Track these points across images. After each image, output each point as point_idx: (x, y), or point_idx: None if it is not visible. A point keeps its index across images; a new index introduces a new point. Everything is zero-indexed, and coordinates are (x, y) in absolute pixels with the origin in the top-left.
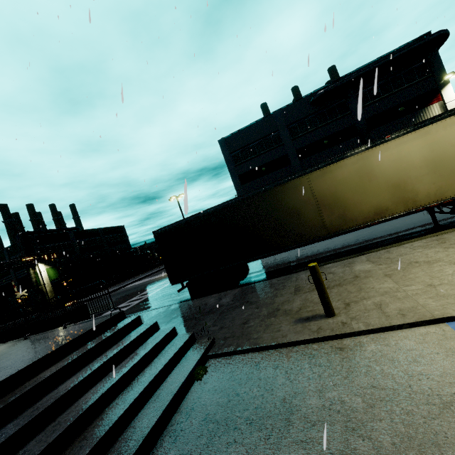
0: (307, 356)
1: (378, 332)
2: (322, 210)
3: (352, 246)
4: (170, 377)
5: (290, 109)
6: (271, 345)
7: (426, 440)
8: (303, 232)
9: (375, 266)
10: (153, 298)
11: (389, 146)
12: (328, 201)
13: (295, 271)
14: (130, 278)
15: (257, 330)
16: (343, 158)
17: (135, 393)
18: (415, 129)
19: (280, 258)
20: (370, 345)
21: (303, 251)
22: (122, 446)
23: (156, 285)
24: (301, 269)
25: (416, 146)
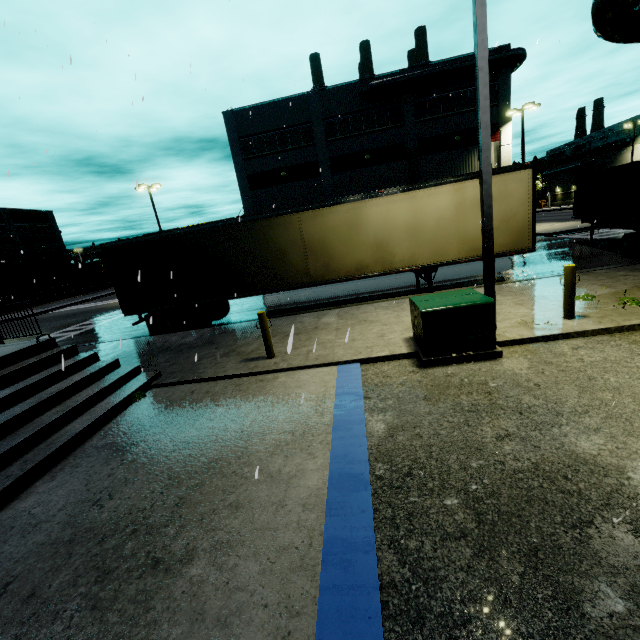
0: (235, 385)
1: (294, 370)
2: (308, 255)
3: (344, 297)
4: (107, 400)
5: (332, 94)
6: (211, 377)
7: (268, 421)
8: (287, 276)
9: (336, 321)
10: (99, 330)
11: (380, 202)
12: (315, 247)
13: (273, 316)
14: (63, 298)
15: (206, 366)
16: (337, 204)
17: (68, 407)
18: (405, 190)
19: (273, 299)
20: (282, 378)
21: (300, 295)
22: (55, 439)
23: (107, 314)
24: (279, 315)
25: (403, 209)
